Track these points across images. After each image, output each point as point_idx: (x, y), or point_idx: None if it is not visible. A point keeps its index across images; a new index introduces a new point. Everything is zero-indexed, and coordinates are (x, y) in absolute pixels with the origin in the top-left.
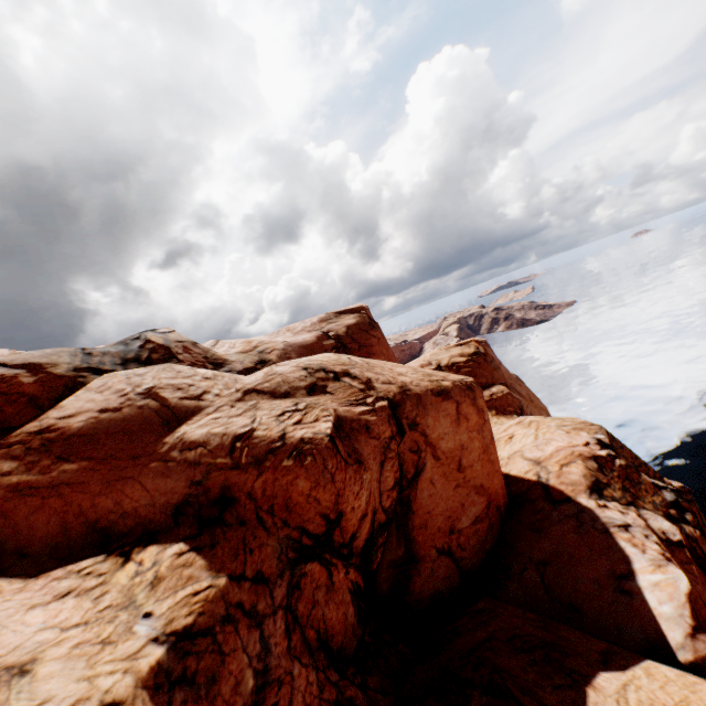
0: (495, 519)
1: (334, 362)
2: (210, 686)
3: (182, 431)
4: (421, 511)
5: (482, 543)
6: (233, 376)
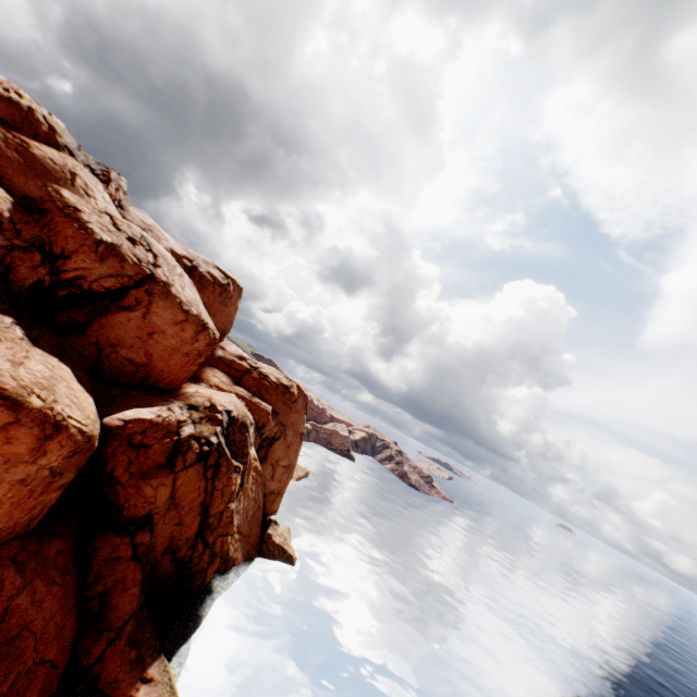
0: (142, 376)
1: (162, 253)
2: None
3: (64, 190)
4: (111, 322)
5: (122, 373)
6: (116, 211)
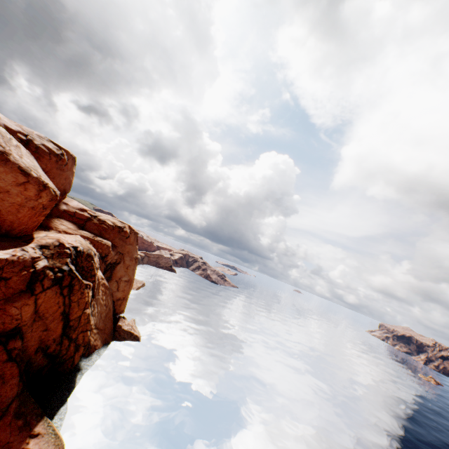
0: None
1: None
2: None
3: None
4: None
5: None
6: None
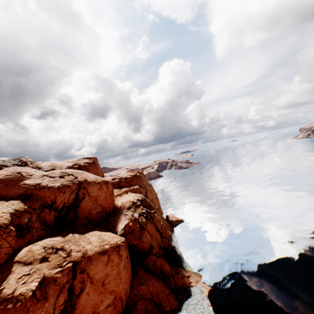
0: (105, 213)
1: (71, 171)
2: (20, 218)
3: (25, 181)
4: (82, 207)
5: (99, 218)
6: (42, 171)
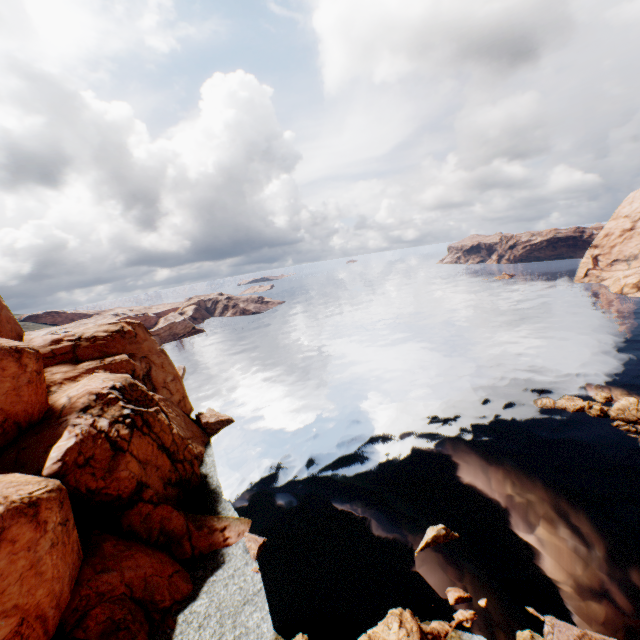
0: (14, 429)
1: None
2: None
3: None
4: None
5: None
6: None
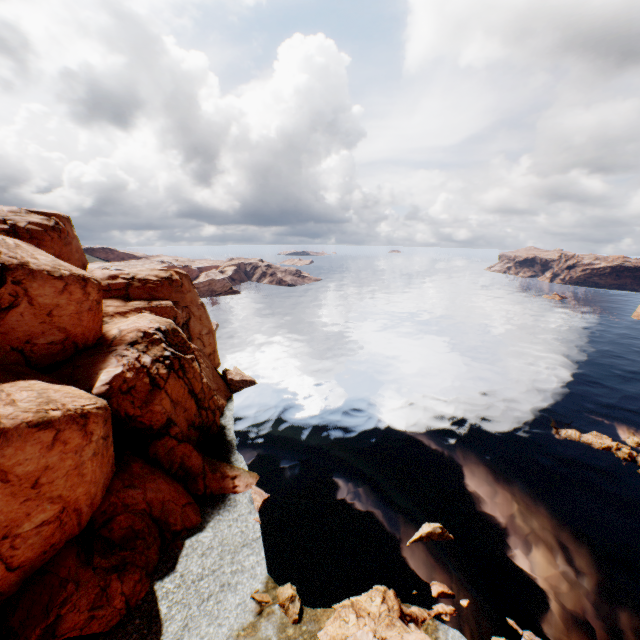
0: (72, 348)
1: None
2: None
3: None
4: (8, 326)
5: (54, 356)
6: None
